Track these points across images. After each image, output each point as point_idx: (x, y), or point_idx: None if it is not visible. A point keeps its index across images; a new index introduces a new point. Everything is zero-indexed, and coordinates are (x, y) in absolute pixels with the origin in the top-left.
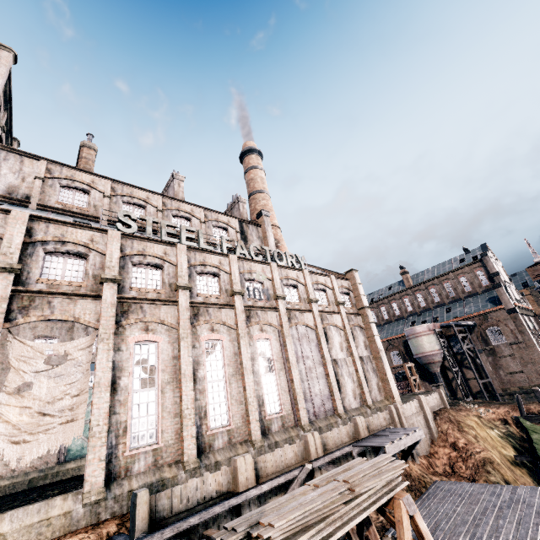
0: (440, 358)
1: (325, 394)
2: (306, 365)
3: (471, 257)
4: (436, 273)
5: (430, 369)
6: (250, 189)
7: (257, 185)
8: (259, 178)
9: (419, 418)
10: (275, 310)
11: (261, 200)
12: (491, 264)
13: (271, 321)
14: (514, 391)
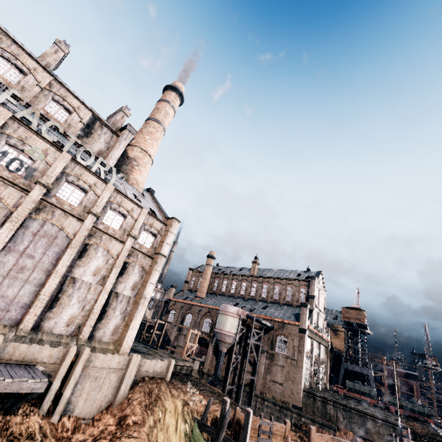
0: (232, 341)
1: (21, 301)
2: (20, 262)
3: (305, 276)
4: (276, 275)
5: (220, 346)
6: (150, 115)
7: (158, 115)
8: (164, 111)
9: (114, 375)
10: (25, 191)
11: (151, 127)
12: (313, 287)
13: (5, 196)
14: (267, 398)
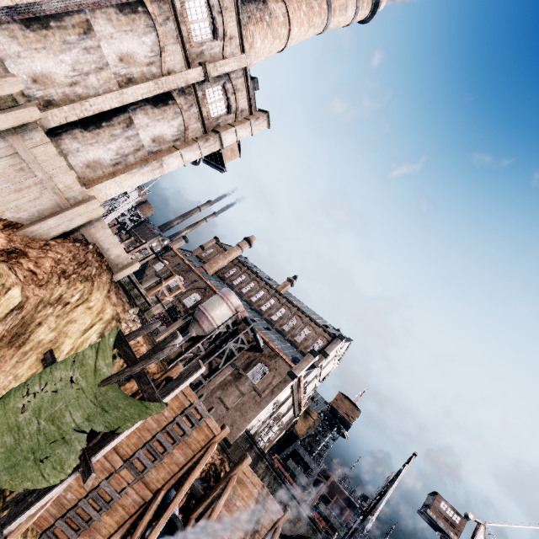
0: (209, 330)
1: None
2: None
3: (333, 332)
4: (303, 309)
5: (192, 325)
6: None
7: None
8: (345, 1)
9: (51, 196)
10: None
11: (317, 1)
12: (334, 347)
13: None
14: None
